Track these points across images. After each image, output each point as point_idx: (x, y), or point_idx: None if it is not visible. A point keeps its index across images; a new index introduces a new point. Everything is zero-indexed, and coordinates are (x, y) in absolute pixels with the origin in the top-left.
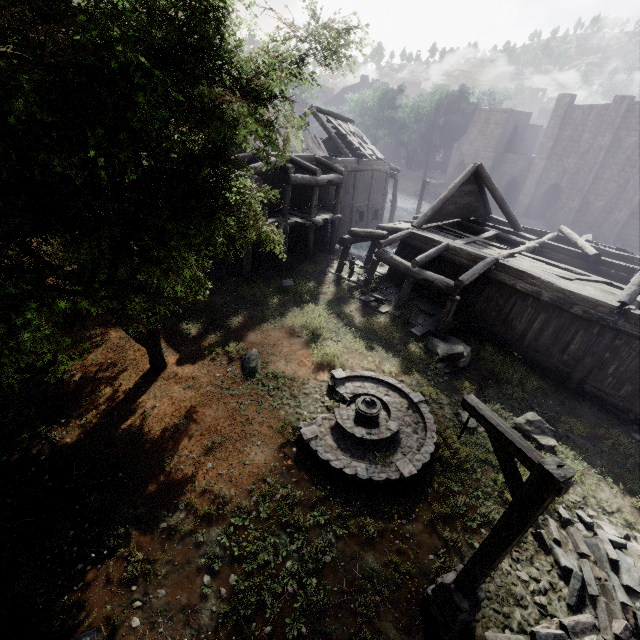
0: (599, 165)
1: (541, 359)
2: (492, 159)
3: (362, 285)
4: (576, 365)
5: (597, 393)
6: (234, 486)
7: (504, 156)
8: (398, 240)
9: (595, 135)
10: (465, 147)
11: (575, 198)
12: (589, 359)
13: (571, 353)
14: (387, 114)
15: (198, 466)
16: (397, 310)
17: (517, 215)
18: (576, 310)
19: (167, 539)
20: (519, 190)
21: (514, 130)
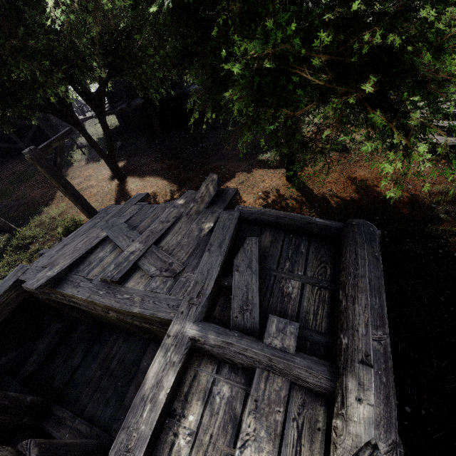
0: None
1: None
2: None
3: None
4: None
5: None
6: (439, 184)
7: None
8: None
9: None
10: None
11: None
12: None
13: None
14: None
15: (405, 191)
16: None
17: None
18: None
19: (454, 218)
20: None
21: None
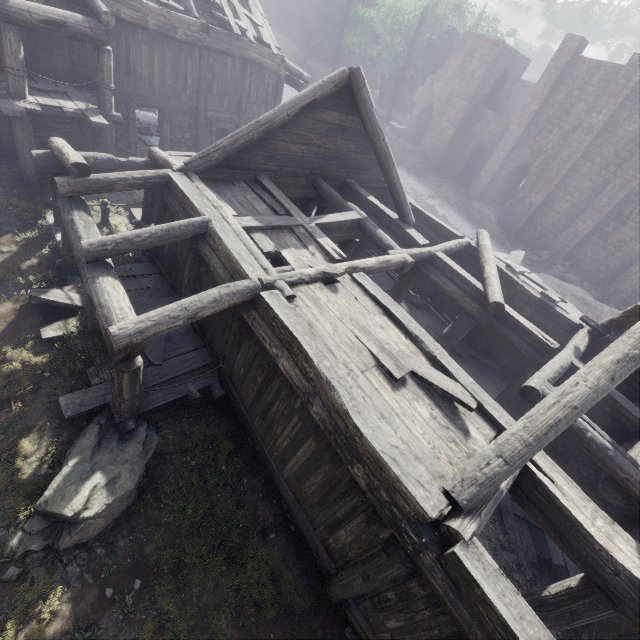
0: (581, 153)
1: (300, 518)
2: (464, 111)
3: (63, 263)
4: (342, 569)
5: (363, 638)
6: None
7: (480, 111)
8: (126, 186)
9: (591, 108)
10: (438, 85)
11: (541, 190)
12: (359, 581)
13: (340, 542)
14: (360, 11)
15: None
16: (84, 337)
17: (472, 195)
18: (357, 474)
19: None
20: (484, 163)
21: (502, 78)
